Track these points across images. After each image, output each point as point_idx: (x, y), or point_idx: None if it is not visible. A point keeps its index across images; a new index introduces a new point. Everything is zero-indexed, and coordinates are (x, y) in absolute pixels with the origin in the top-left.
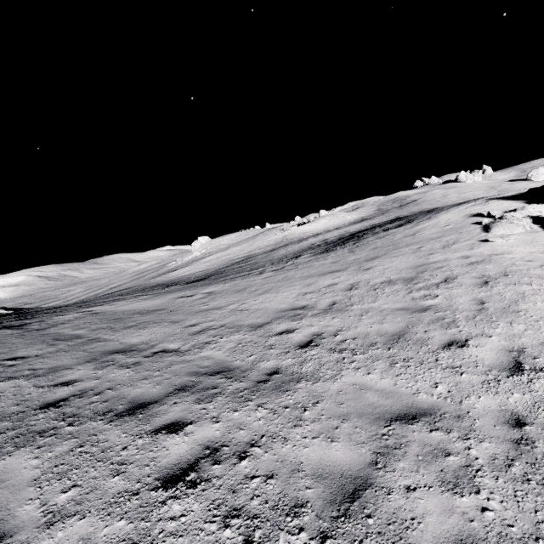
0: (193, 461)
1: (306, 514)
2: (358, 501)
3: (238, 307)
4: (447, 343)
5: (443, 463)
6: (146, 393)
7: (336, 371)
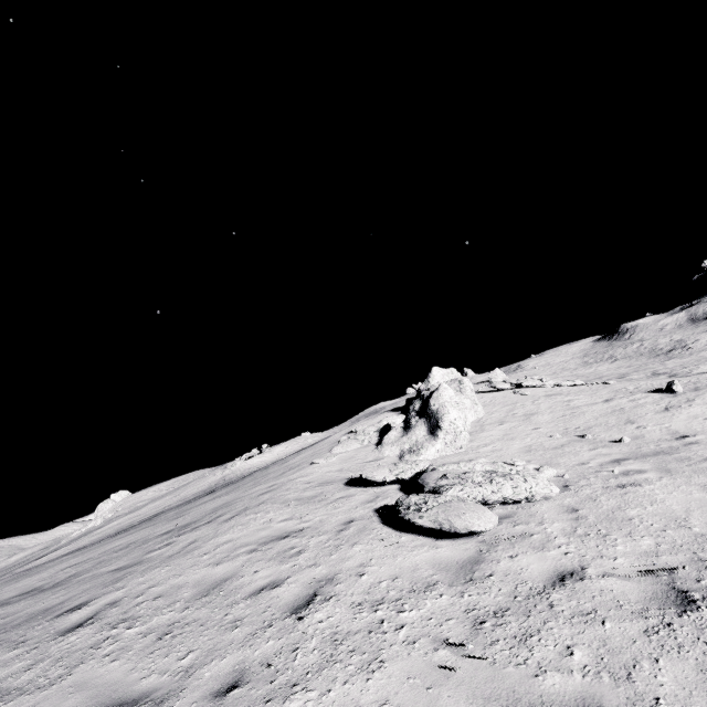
0: None
1: None
2: None
3: None
4: (69, 609)
5: None
6: None
7: None
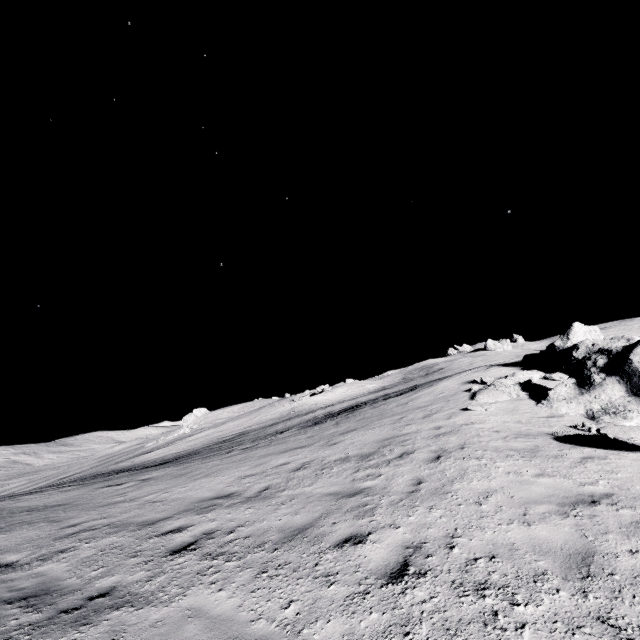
0: None
1: None
2: None
3: (156, 497)
4: (344, 539)
5: None
6: None
7: (183, 589)
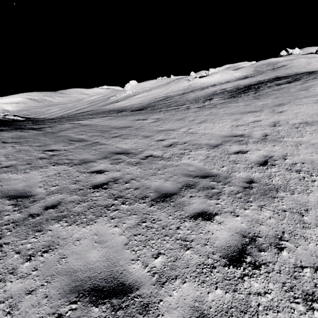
0: (241, 246)
1: None
2: None
3: (187, 130)
4: None
5: None
6: (162, 186)
7: (304, 187)
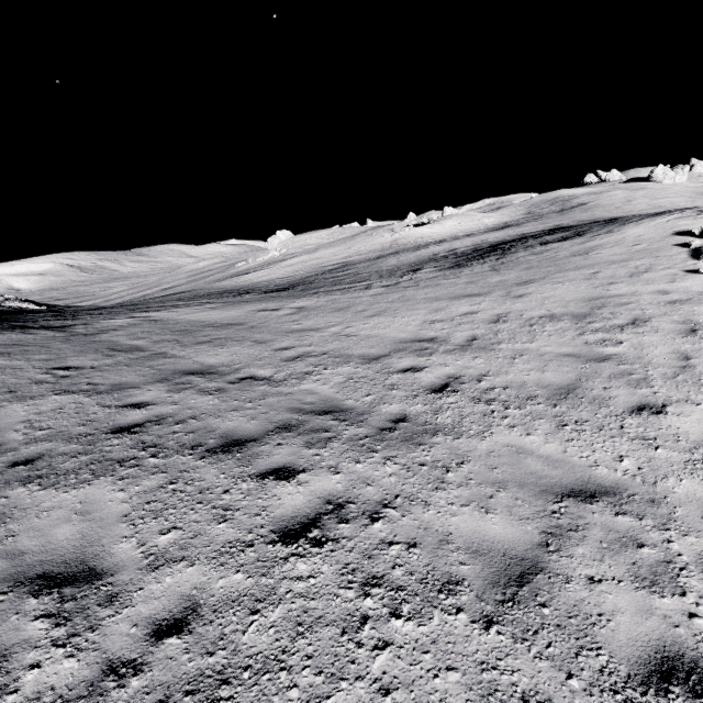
0: (314, 517)
1: (463, 593)
2: (527, 586)
3: (342, 330)
4: (636, 407)
5: (635, 555)
6: (240, 428)
7: (483, 427)
